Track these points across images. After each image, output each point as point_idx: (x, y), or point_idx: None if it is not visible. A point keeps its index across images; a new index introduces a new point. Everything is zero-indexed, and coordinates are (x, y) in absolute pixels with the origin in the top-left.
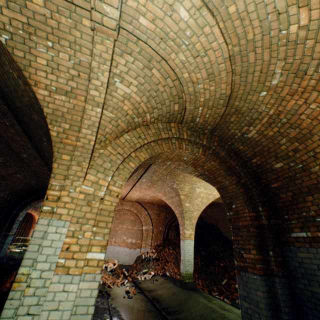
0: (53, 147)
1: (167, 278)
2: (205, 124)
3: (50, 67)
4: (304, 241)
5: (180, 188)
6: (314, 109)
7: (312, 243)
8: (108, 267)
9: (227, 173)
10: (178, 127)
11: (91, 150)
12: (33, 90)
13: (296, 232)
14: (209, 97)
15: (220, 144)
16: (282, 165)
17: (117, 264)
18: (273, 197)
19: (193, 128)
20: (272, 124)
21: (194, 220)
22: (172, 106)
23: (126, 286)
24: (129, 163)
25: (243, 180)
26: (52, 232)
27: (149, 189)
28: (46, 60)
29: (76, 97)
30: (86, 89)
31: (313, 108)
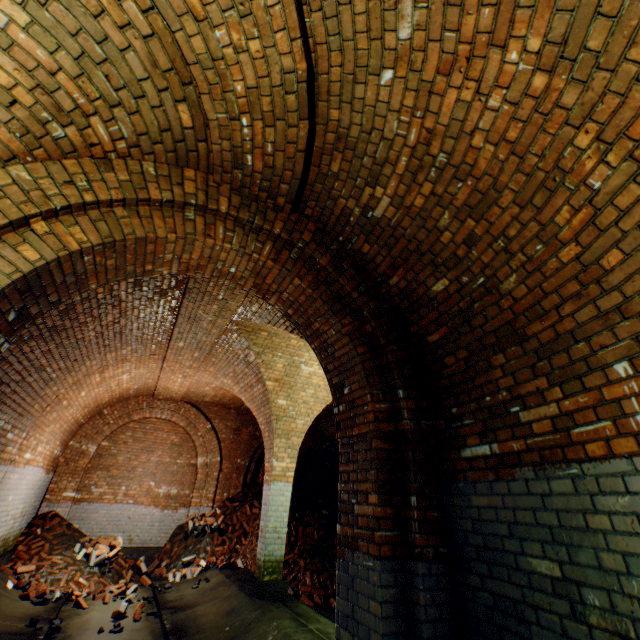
0: None
1: (231, 574)
2: (272, 178)
3: None
4: (485, 467)
5: (265, 363)
6: (498, 110)
7: (501, 470)
8: (92, 555)
9: (331, 308)
10: (207, 183)
11: None
12: None
13: (472, 445)
14: (256, 82)
15: (319, 240)
16: (448, 284)
17: (119, 546)
18: (432, 367)
19: (246, 190)
20: (420, 175)
21: (298, 438)
22: (173, 110)
23: (127, 601)
24: (20, 248)
25: (369, 327)
26: None
27: (204, 370)
28: None
29: None
30: None
31: (497, 108)
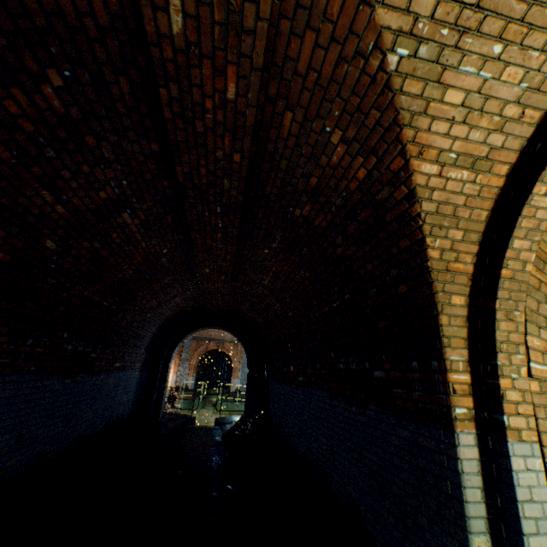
0: (433, 282)
1: None
2: None
3: (464, 109)
4: None
5: None
6: None
7: None
8: None
9: None
10: None
11: (526, 284)
12: (410, 166)
13: None
14: None
15: None
16: None
17: None
18: None
19: None
20: None
21: None
22: None
23: None
24: None
25: None
26: (521, 470)
27: None
28: (464, 92)
29: (489, 169)
30: (518, 147)
31: None
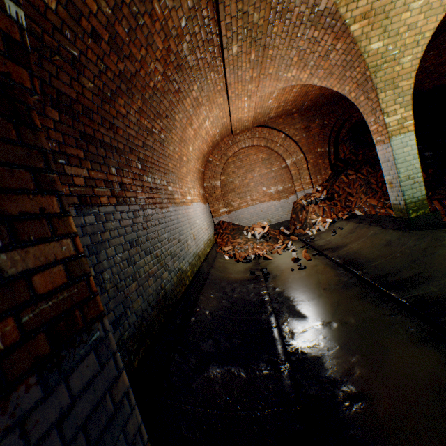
0: None
1: (360, 221)
2: None
3: None
4: None
5: None
6: None
7: None
8: (255, 235)
9: None
10: None
11: None
12: None
13: None
14: None
15: None
16: None
17: (267, 227)
18: None
19: None
20: None
21: (407, 82)
22: None
23: (292, 251)
24: None
25: None
26: None
27: (263, 78)
28: None
29: None
30: None
31: None
